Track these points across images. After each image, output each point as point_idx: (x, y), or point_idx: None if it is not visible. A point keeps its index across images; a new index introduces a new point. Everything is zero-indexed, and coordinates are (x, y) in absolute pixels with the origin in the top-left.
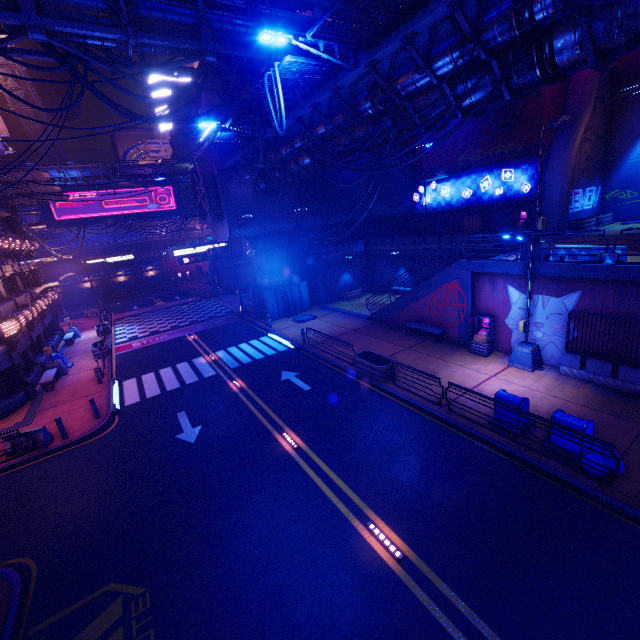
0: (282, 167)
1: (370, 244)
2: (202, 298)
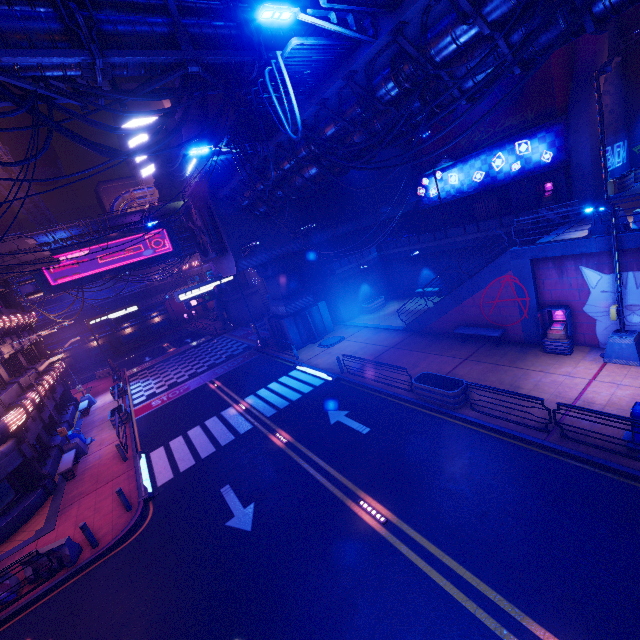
0: (284, 184)
1: (383, 249)
2: (214, 336)
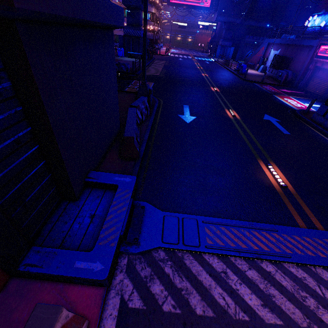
0: None
1: None
2: (201, 52)
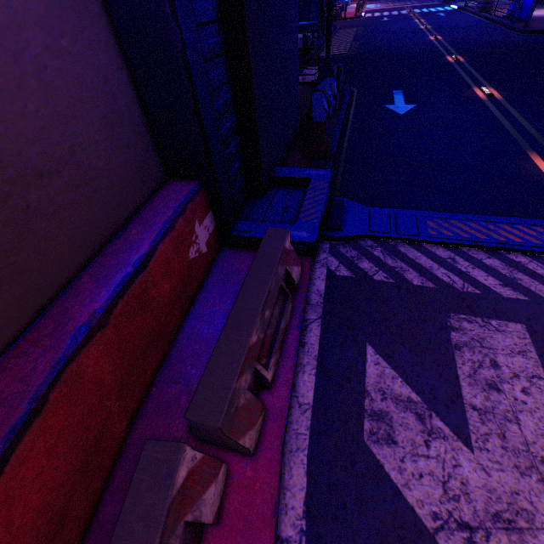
0: None
1: None
2: None
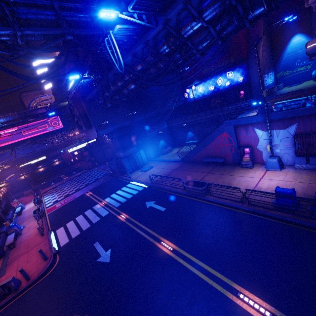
0: (119, 93)
1: (169, 123)
2: (88, 170)
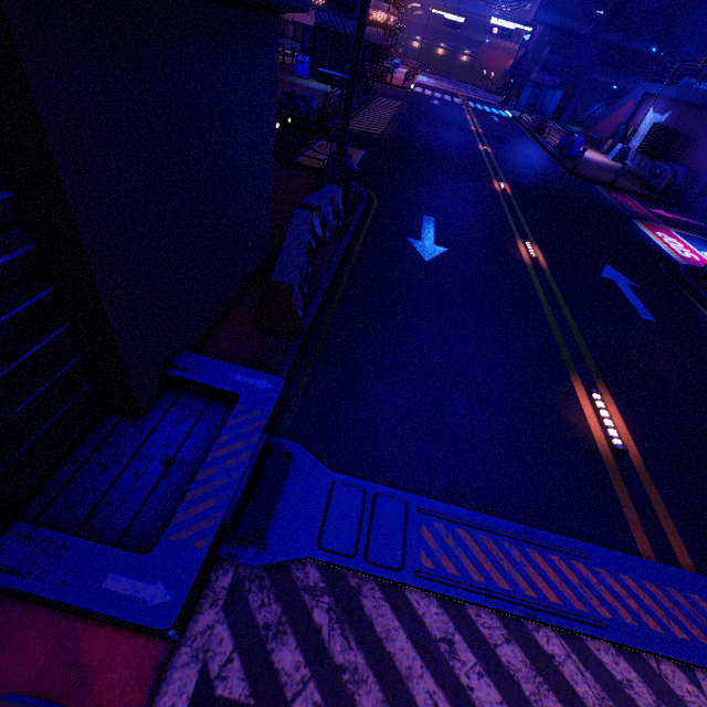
0: None
1: None
2: (486, 92)
